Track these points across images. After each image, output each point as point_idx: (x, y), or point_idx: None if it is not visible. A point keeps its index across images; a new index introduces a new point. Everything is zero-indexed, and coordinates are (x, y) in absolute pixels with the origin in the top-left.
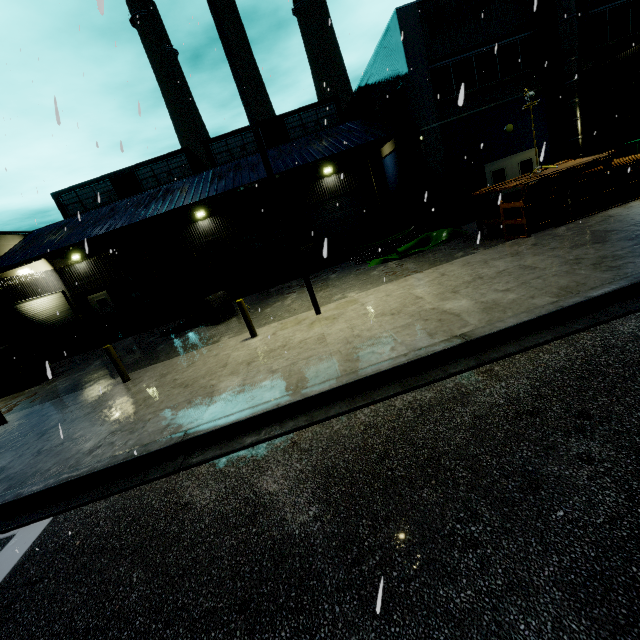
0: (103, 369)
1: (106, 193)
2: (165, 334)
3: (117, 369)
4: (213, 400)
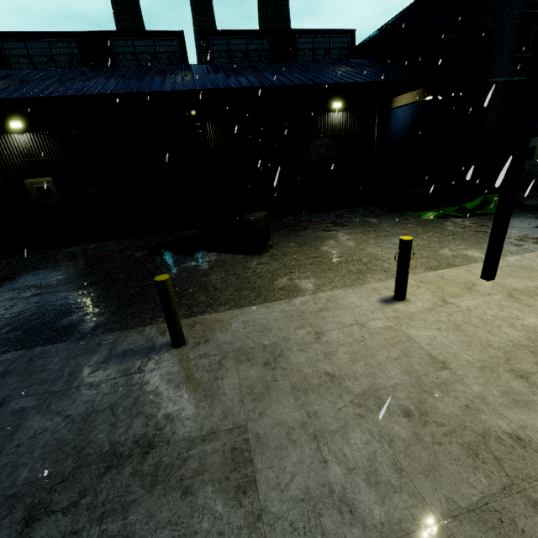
0: (81, 293)
1: (67, 56)
2: (159, 251)
3: (170, 323)
4: None
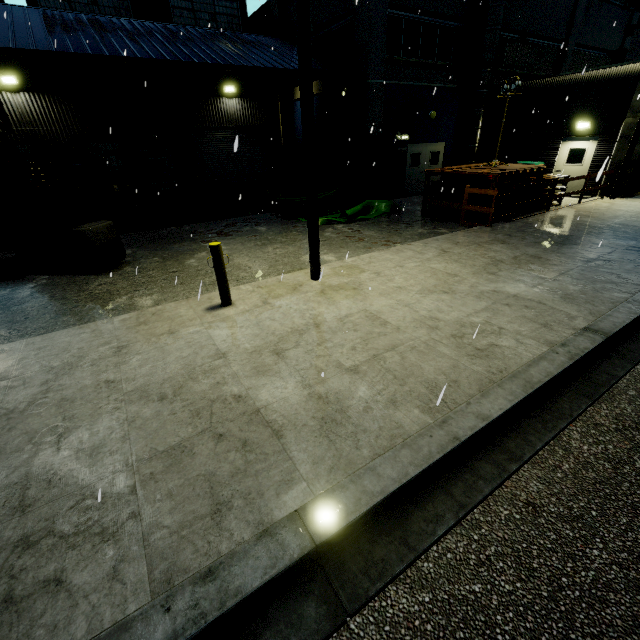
0: None
1: None
2: None
3: None
4: (282, 431)
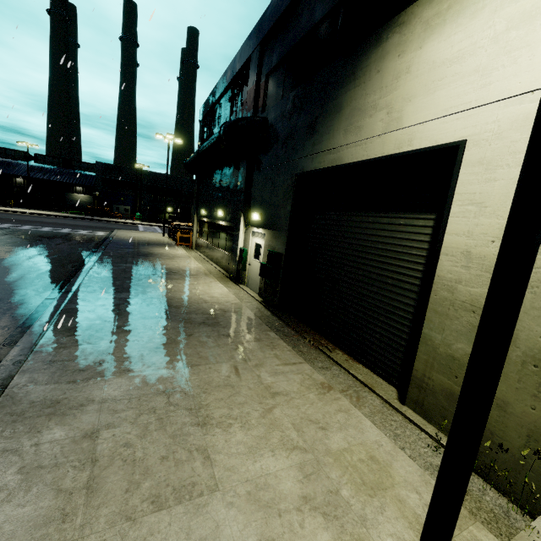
0: None
1: None
2: None
3: None
4: None
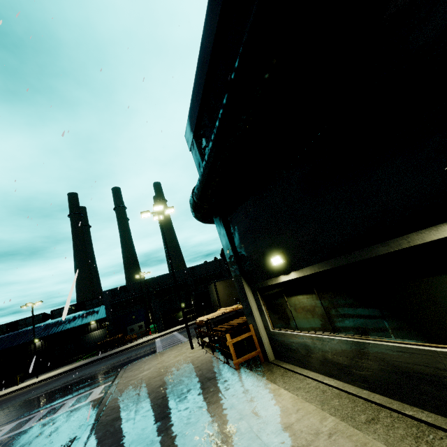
0: None
1: (1, 330)
2: None
3: None
4: None
